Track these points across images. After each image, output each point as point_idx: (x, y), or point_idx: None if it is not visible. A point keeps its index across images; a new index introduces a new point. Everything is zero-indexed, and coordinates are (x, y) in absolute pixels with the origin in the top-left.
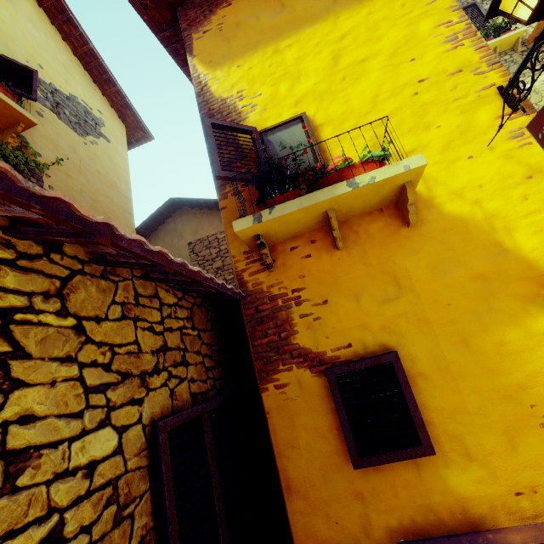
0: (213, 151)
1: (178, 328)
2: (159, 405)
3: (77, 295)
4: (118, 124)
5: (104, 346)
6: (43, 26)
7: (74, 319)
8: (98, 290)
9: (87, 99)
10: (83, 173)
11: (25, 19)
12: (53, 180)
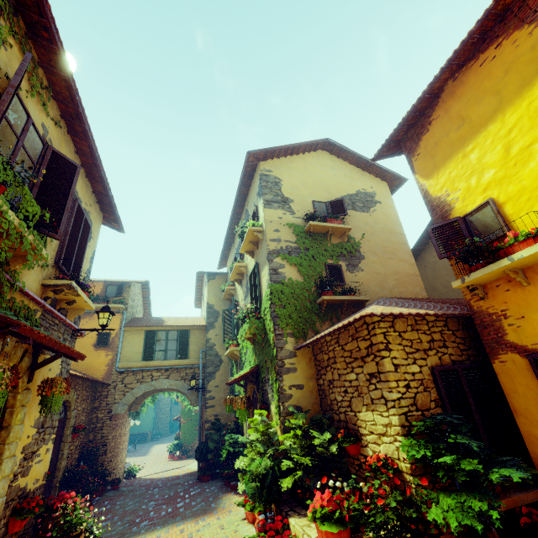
0: (435, 246)
1: (439, 331)
2: (434, 361)
3: (396, 325)
4: (382, 185)
5: (408, 340)
6: (336, 164)
7: (398, 333)
8: (401, 322)
9: (363, 186)
10: (374, 235)
11: (330, 170)
12: (363, 248)
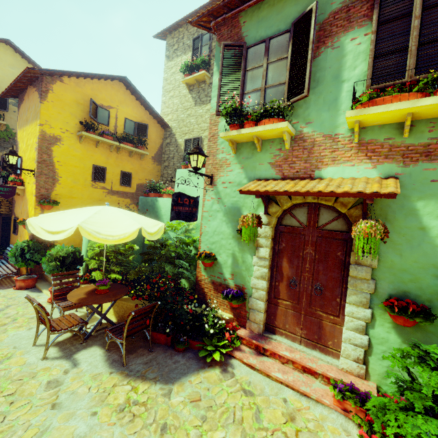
0: (1, 166)
1: None
2: None
3: None
4: None
5: None
6: (18, 63)
7: None
8: None
9: None
10: None
11: (9, 67)
12: None
